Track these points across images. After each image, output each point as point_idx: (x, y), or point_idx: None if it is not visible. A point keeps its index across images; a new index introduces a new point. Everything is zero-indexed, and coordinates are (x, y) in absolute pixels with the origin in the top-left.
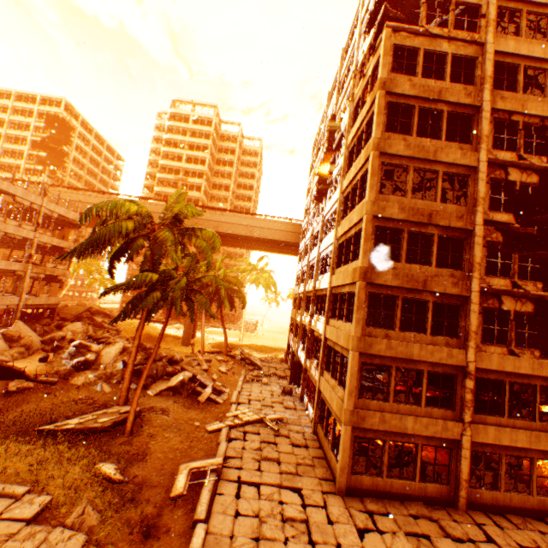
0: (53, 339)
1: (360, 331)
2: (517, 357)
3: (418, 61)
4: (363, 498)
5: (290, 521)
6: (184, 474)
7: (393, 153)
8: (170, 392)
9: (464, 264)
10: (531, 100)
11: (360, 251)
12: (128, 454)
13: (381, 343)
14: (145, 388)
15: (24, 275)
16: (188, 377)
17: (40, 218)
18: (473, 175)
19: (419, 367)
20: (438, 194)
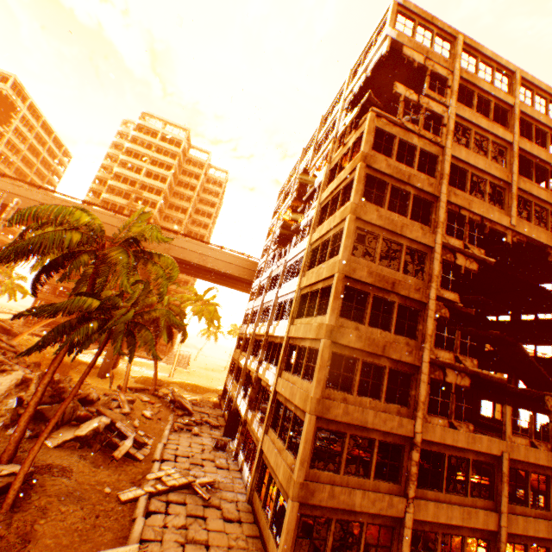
0: None
1: (319, 393)
2: (456, 430)
3: (394, 146)
4: None
5: None
6: None
7: (367, 220)
8: (77, 443)
9: (418, 334)
10: (475, 201)
11: (329, 308)
12: (1, 542)
13: (339, 407)
14: None
15: None
16: (105, 424)
17: None
18: (430, 253)
19: (371, 436)
20: (401, 265)
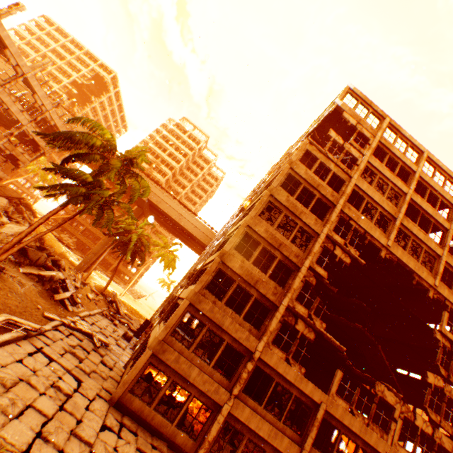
0: None
1: (199, 288)
2: (289, 365)
3: (315, 164)
4: (125, 415)
5: (57, 389)
6: (2, 318)
7: (278, 199)
8: (37, 278)
9: (286, 285)
10: (364, 219)
11: (229, 240)
12: None
13: (208, 304)
14: (20, 265)
15: None
16: (60, 277)
17: (40, 117)
18: (316, 238)
19: (223, 336)
20: (291, 236)
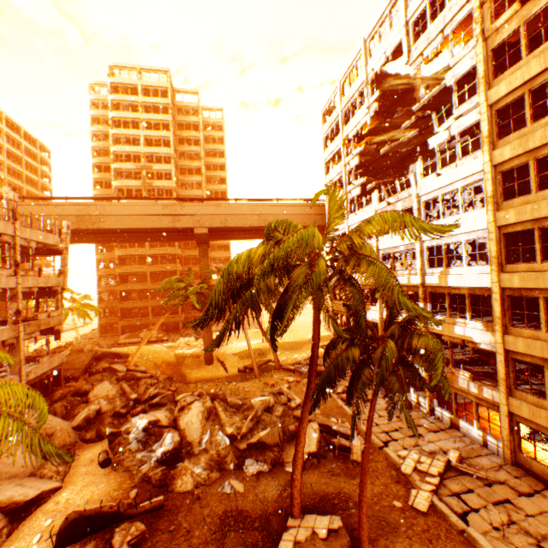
0: (88, 419)
1: None
2: None
3: None
4: None
5: None
6: None
7: None
8: (313, 460)
9: None
10: None
11: None
12: None
13: None
14: (277, 463)
15: (15, 342)
16: (318, 430)
17: (17, 254)
18: None
19: None
20: None
